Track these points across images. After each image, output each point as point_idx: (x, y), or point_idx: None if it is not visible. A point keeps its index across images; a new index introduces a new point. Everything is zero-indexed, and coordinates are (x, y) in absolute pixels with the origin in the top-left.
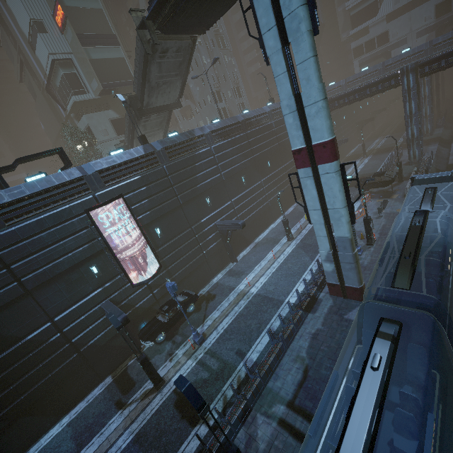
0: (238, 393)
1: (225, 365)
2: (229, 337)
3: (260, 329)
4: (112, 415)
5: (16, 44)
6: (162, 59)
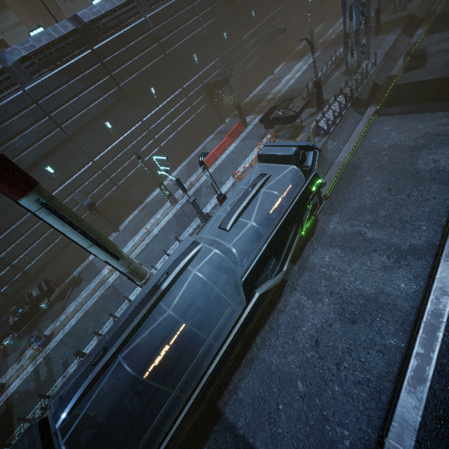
0: (43, 414)
1: (50, 377)
2: (67, 342)
3: (92, 335)
4: None
5: None
6: None
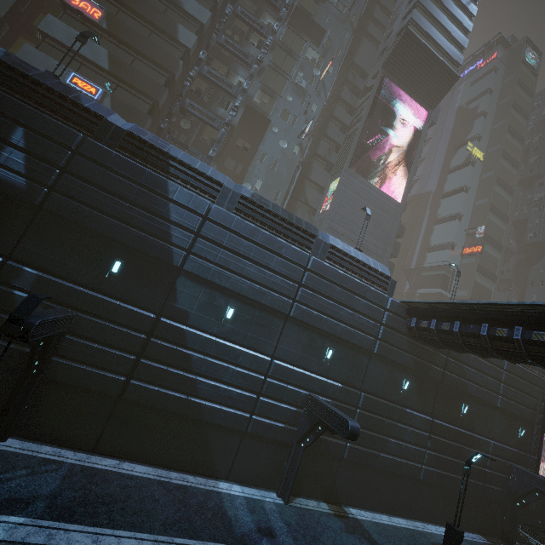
0: None
1: None
2: None
3: None
4: None
5: (407, 240)
6: None
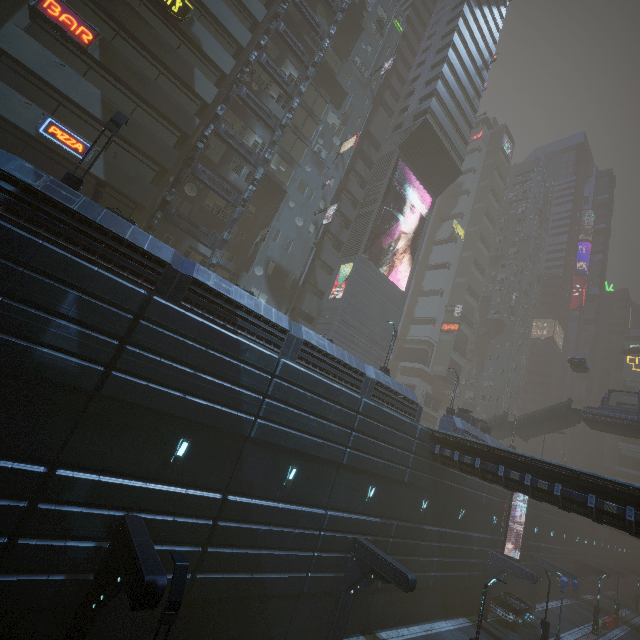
0: None
1: None
2: None
3: None
4: None
5: None
6: (558, 421)
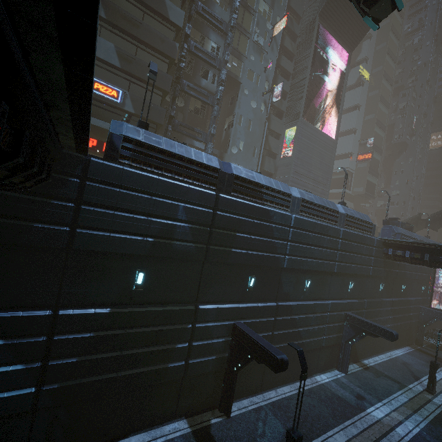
0: None
1: None
2: None
3: None
4: (441, 363)
5: None
6: None
